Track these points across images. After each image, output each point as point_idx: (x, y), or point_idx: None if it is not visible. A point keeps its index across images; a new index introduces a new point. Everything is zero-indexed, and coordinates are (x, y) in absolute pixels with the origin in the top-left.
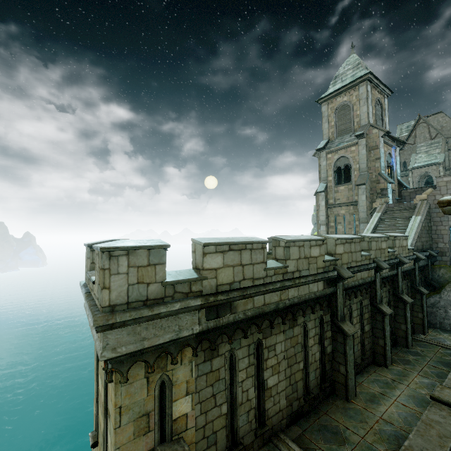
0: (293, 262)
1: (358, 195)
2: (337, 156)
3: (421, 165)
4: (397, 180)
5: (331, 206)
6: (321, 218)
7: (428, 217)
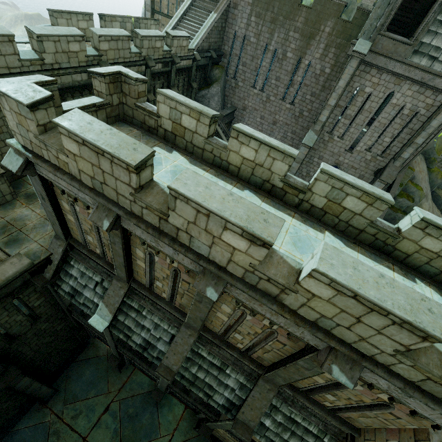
0: (50, 56)
1: None
2: None
3: None
4: None
5: None
6: None
7: (224, 17)
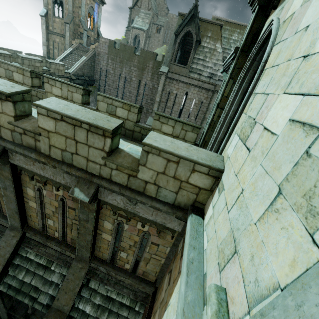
0: None
1: (65, 31)
2: None
3: (137, 27)
4: (97, 30)
5: (50, 32)
6: (43, 40)
7: (92, 59)
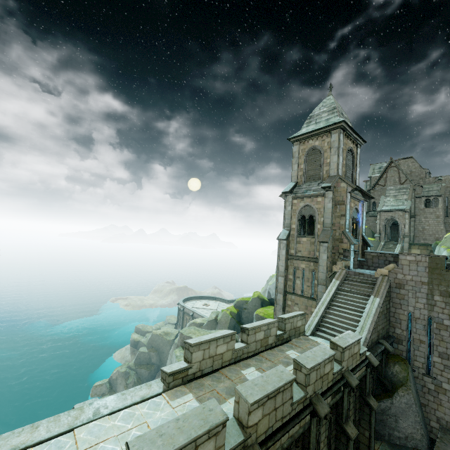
0: None
1: (319, 252)
2: (302, 203)
3: (388, 209)
4: (361, 236)
5: (292, 257)
6: (280, 269)
7: (387, 298)
